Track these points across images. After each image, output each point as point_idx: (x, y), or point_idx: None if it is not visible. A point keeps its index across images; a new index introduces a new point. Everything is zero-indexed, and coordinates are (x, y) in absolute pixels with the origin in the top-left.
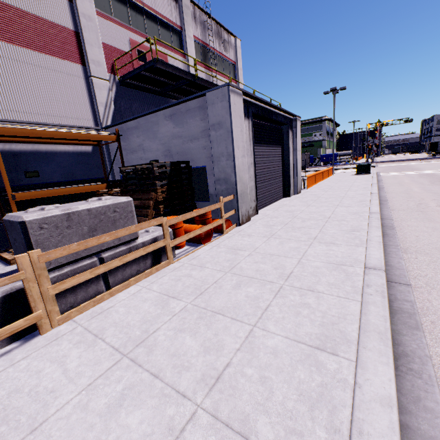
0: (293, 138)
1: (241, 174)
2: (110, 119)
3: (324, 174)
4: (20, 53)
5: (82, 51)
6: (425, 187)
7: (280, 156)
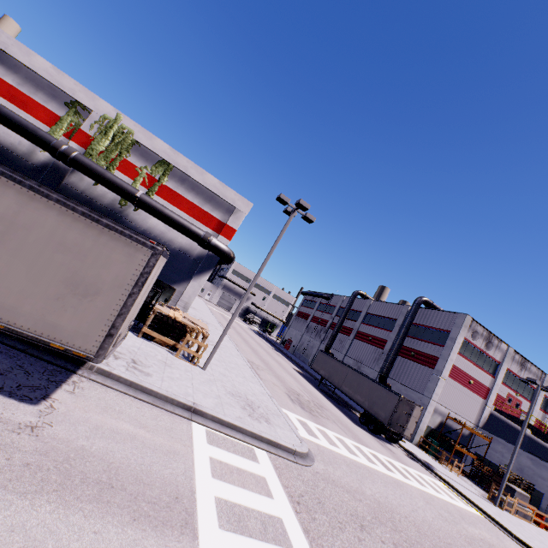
0: None
1: None
2: (482, 423)
3: None
4: (470, 393)
5: (487, 395)
6: None
7: None
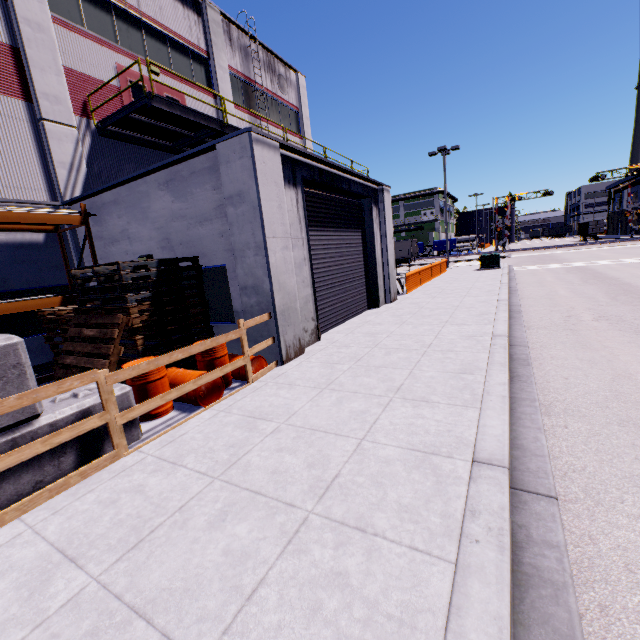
0: (381, 218)
1: (283, 277)
2: (79, 190)
3: (434, 271)
4: None
5: (26, 79)
6: (576, 288)
7: (361, 245)
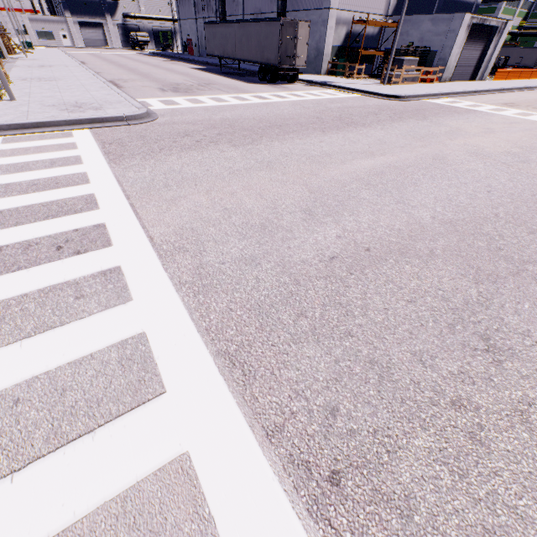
0: (498, 38)
1: (452, 58)
2: (392, 10)
3: (523, 75)
4: None
5: None
6: None
7: (481, 50)
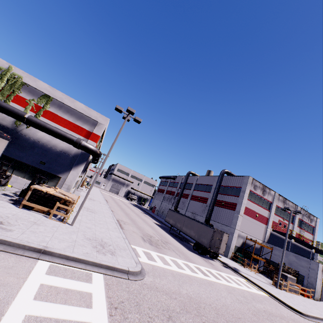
0: None
1: (317, 285)
2: (267, 239)
3: None
4: (257, 222)
5: (267, 222)
6: None
7: None
